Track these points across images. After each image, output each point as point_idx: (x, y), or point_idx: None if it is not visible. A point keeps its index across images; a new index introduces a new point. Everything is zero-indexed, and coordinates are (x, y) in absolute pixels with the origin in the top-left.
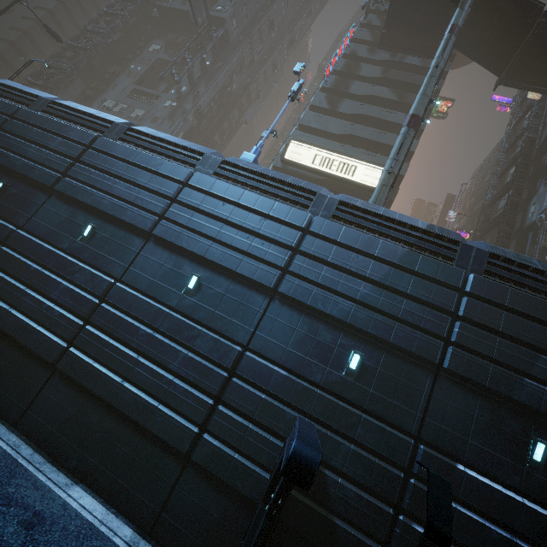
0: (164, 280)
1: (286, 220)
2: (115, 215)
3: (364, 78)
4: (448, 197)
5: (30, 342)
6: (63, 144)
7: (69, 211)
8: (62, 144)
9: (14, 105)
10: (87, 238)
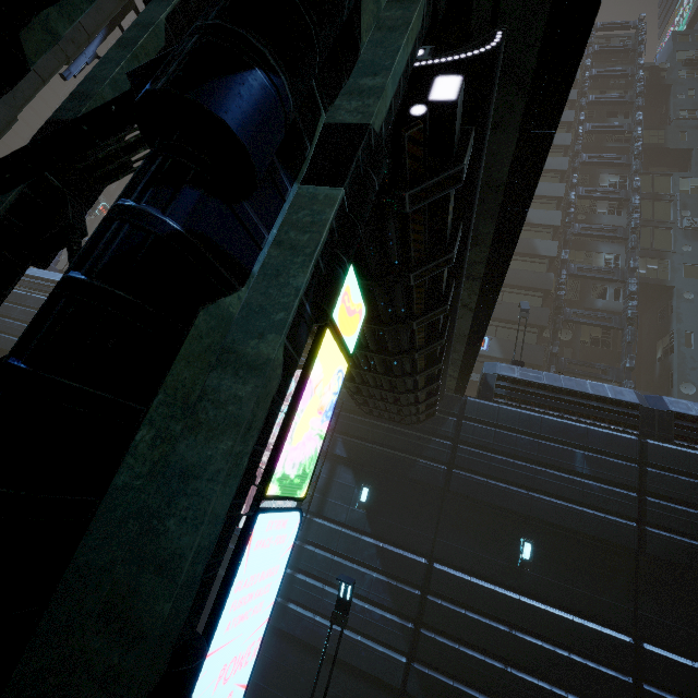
0: None
1: (34, 307)
2: None
3: None
4: None
5: None
6: None
7: None
8: None
9: None
10: None
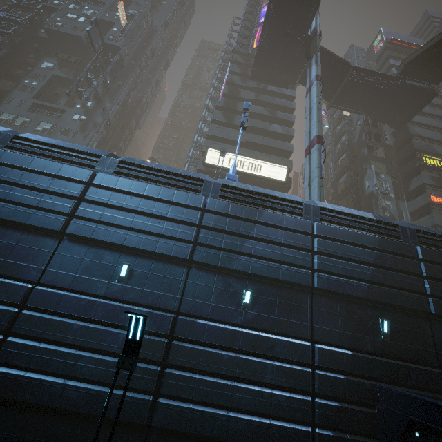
0: (221, 301)
1: (298, 229)
2: (150, 250)
3: (244, 99)
4: (294, 174)
5: (109, 410)
6: (57, 184)
7: (92, 253)
8: (56, 184)
9: None
10: (125, 277)
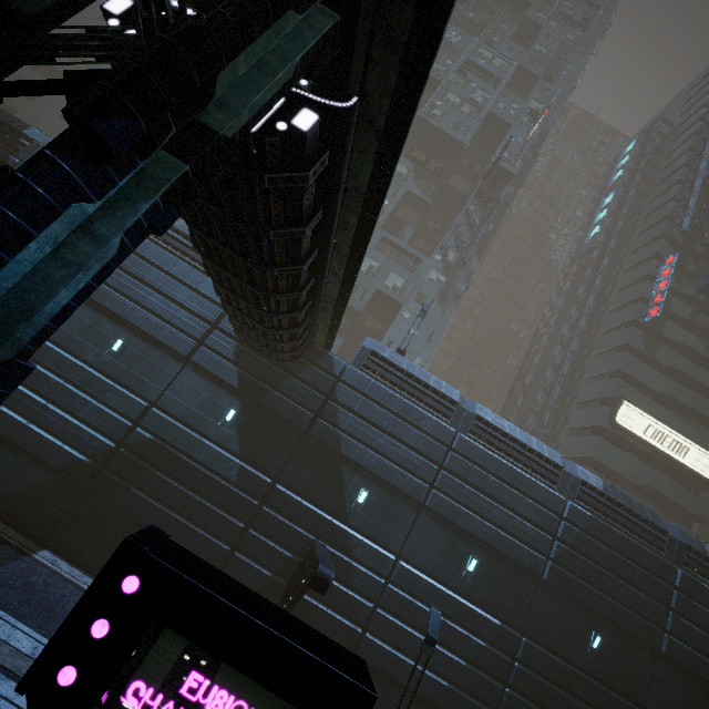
0: None
1: None
2: None
3: (673, 315)
4: None
5: None
6: (647, 580)
7: (684, 683)
8: (646, 580)
9: (558, 496)
10: None
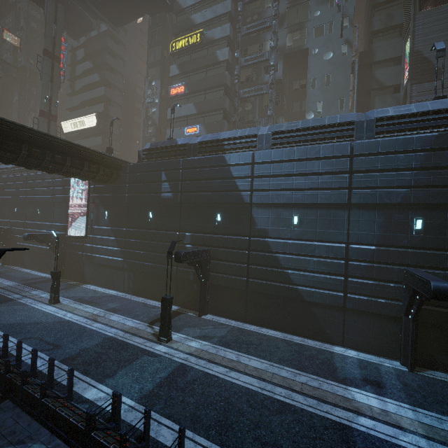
0: None
1: (1, 182)
2: None
3: (80, 61)
4: None
5: None
6: None
7: None
8: None
9: None
10: None
